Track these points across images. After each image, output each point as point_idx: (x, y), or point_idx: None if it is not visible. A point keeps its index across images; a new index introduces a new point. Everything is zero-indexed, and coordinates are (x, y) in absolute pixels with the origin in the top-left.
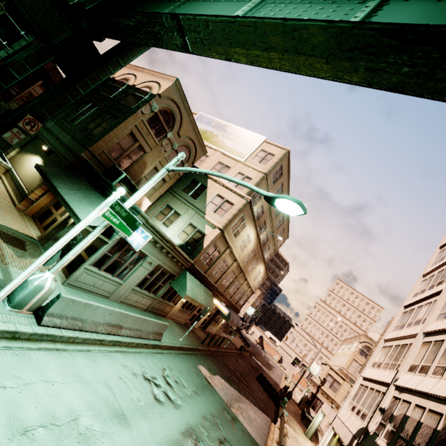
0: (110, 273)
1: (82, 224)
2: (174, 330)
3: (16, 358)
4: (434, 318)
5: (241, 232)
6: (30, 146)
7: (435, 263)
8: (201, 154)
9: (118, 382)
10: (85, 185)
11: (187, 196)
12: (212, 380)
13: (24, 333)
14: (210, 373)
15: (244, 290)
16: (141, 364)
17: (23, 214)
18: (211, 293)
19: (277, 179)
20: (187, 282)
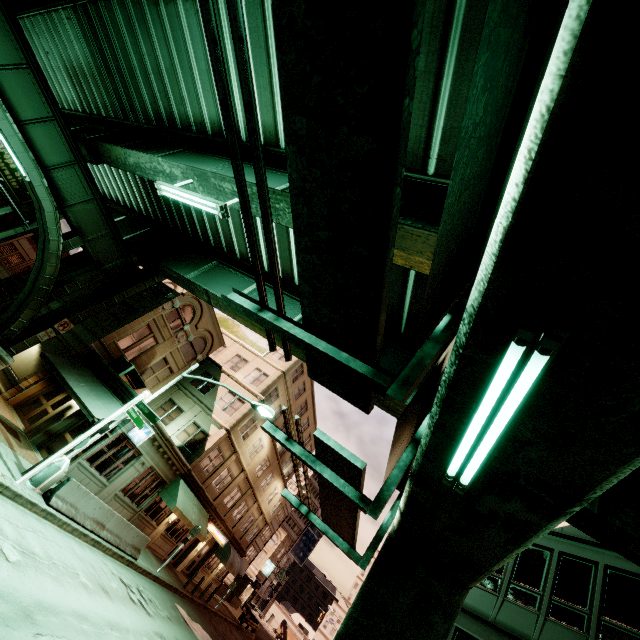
0: (99, 471)
1: (111, 417)
2: (151, 560)
3: (38, 522)
4: None
5: (252, 434)
6: None
7: None
8: (218, 345)
9: (101, 570)
10: (91, 377)
11: (196, 390)
12: (190, 622)
13: (39, 507)
14: (189, 616)
15: (254, 518)
16: (118, 569)
17: (7, 403)
18: (207, 514)
19: (298, 377)
20: (180, 491)
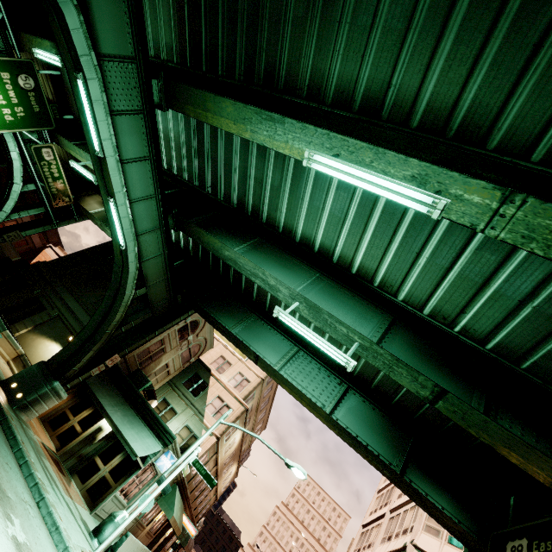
0: (124, 496)
1: (173, 476)
2: None
3: None
4: (379, 541)
5: (231, 436)
6: (46, 327)
7: (386, 480)
8: (208, 348)
9: None
10: (119, 397)
11: (188, 391)
12: None
13: None
14: None
15: (210, 498)
16: None
17: (38, 419)
18: (183, 507)
19: (270, 381)
20: (176, 499)
